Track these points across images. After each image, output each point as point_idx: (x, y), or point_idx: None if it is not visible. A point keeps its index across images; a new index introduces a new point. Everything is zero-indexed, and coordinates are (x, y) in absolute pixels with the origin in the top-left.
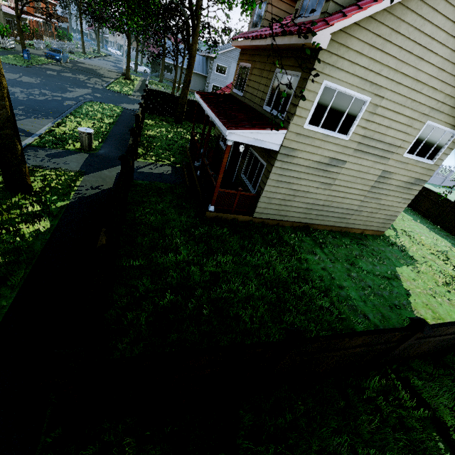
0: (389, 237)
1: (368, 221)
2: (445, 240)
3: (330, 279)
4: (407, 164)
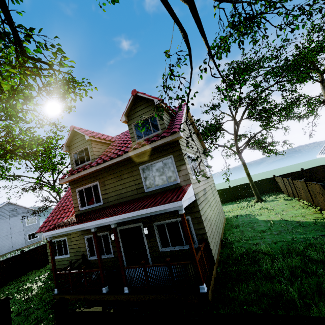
0: (227, 217)
1: (221, 215)
2: (227, 205)
3: (286, 241)
4: (210, 178)
